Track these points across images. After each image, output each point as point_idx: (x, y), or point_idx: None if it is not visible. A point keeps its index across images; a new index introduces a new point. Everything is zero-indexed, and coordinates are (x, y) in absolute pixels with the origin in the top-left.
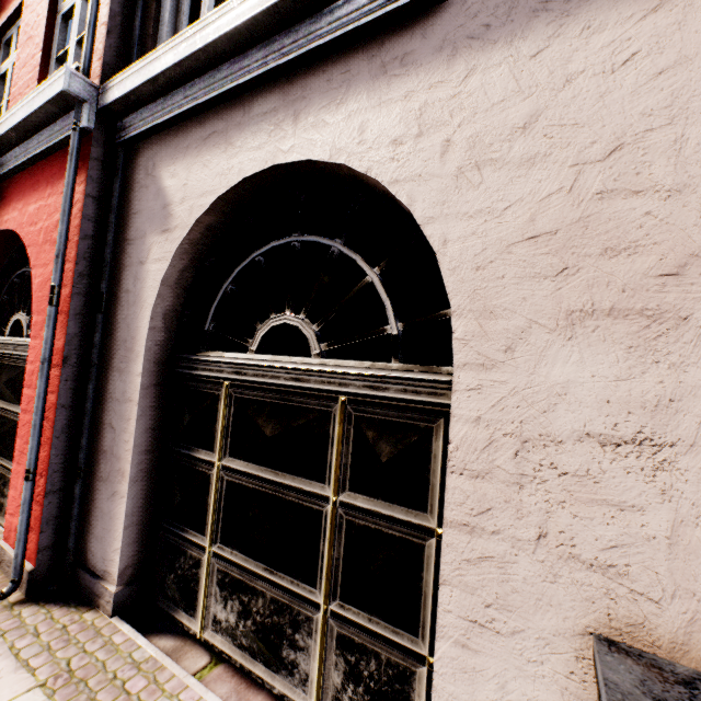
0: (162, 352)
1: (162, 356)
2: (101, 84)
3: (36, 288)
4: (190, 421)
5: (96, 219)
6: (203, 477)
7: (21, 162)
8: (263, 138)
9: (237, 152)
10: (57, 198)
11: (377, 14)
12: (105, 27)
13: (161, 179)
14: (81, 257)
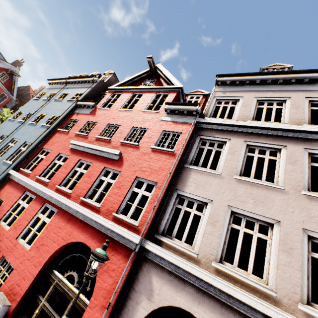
0: None
1: None
2: (144, 237)
3: (97, 286)
4: None
5: (128, 277)
6: None
7: (106, 233)
8: (188, 299)
9: (179, 296)
10: (116, 259)
11: (225, 301)
12: (150, 221)
13: (152, 278)
14: (120, 291)
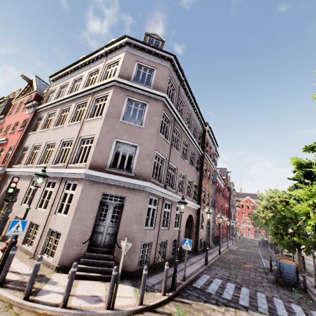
0: (2, 199)
1: (2, 199)
2: (6, 168)
3: None
4: (1, 207)
5: (1, 183)
6: (0, 213)
7: None
8: None
9: None
10: None
11: (21, 174)
12: (9, 161)
13: (8, 180)
14: None
